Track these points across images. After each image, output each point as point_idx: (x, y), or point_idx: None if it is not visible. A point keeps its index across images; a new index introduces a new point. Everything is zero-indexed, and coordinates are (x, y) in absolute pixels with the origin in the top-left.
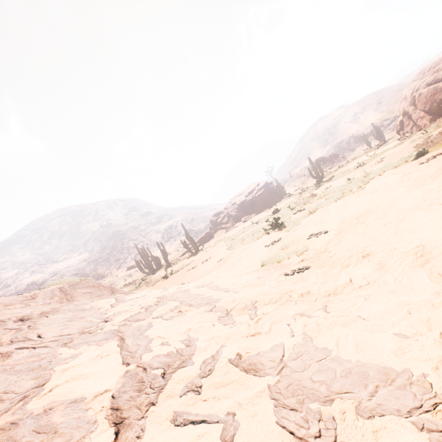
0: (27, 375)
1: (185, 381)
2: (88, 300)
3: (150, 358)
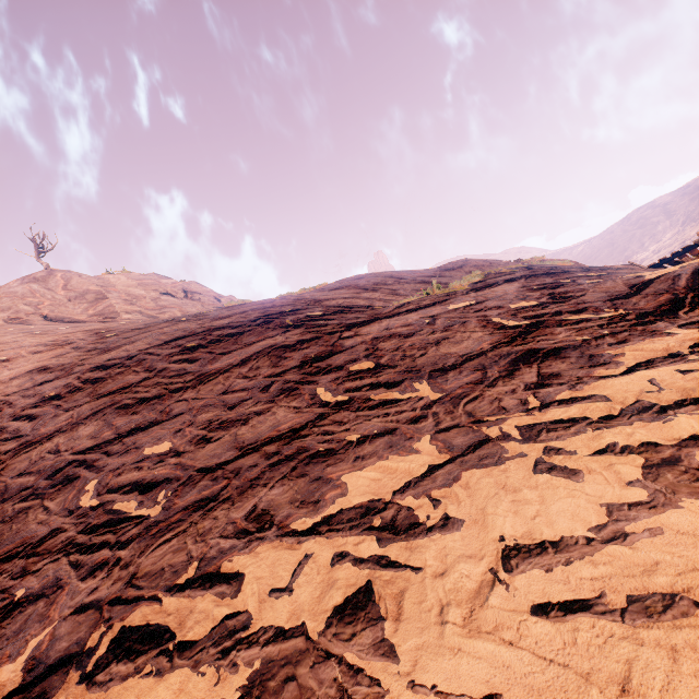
0: (383, 449)
1: (356, 549)
2: (692, 318)
3: (407, 504)
